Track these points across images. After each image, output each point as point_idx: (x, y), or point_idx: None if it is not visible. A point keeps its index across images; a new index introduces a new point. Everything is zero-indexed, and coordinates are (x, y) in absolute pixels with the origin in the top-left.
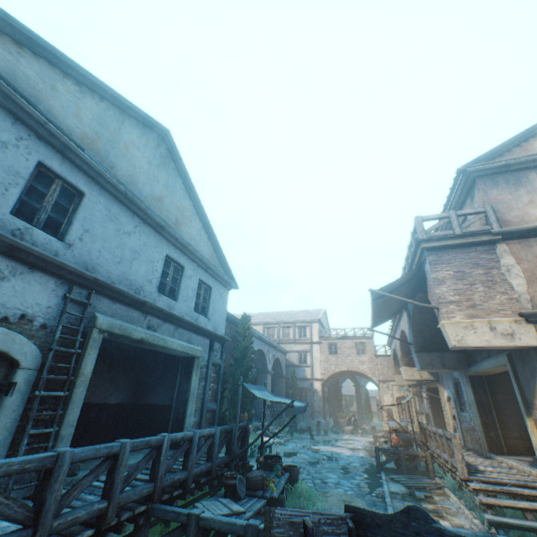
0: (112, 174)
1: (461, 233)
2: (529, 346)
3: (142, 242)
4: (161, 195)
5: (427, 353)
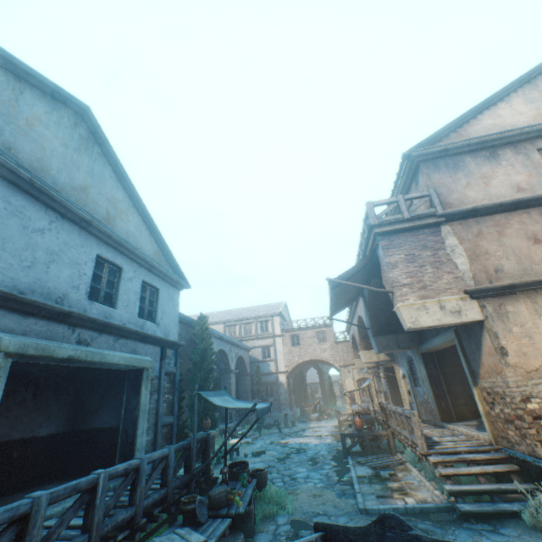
0: (9, 157)
1: (409, 217)
2: (474, 321)
3: (61, 241)
4: (85, 185)
5: (383, 336)
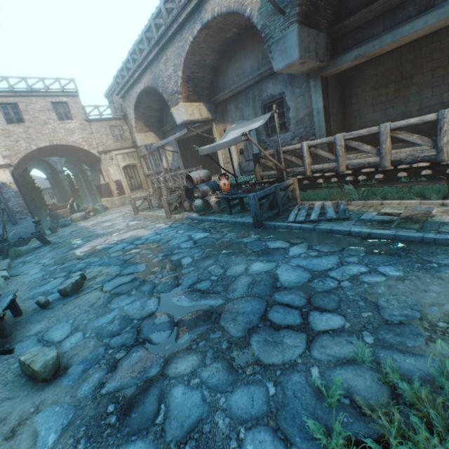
0: None
1: None
2: None
3: None
4: None
5: (308, 30)
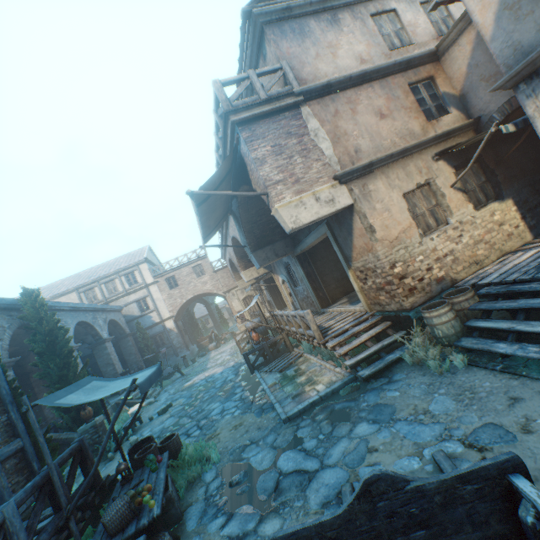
0: None
1: (267, 98)
2: (345, 207)
3: None
4: None
5: (262, 250)
